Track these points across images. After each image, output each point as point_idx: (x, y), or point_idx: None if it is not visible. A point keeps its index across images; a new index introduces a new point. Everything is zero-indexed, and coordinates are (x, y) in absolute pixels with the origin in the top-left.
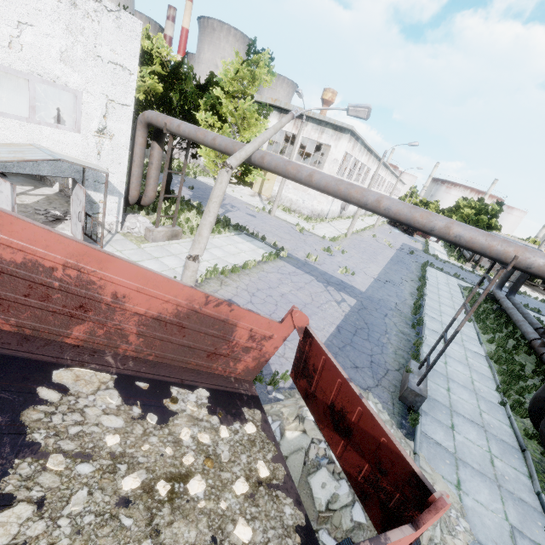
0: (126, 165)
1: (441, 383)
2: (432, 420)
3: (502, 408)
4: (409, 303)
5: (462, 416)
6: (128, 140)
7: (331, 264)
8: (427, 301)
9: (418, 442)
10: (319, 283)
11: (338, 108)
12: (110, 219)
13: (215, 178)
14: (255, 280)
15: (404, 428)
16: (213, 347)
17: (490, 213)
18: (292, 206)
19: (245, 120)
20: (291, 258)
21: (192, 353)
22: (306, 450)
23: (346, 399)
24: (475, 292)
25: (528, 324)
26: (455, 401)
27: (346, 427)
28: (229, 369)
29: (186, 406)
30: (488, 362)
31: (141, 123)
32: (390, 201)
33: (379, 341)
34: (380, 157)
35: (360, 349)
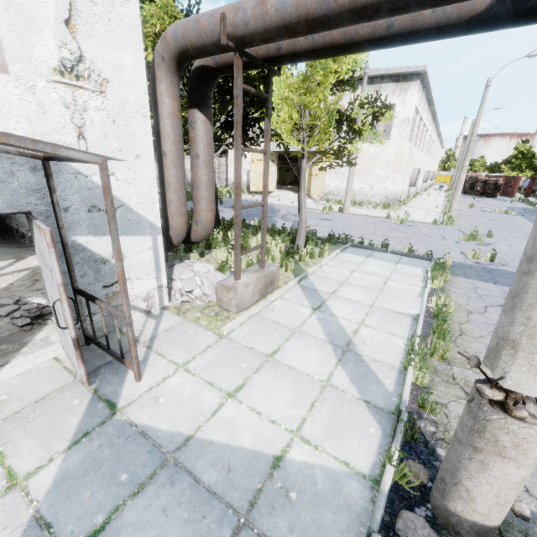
0: (151, 160)
1: None
2: None
3: None
4: None
5: None
6: (142, 95)
7: (512, 258)
8: None
9: None
10: None
11: None
12: (143, 286)
13: (250, 193)
14: None
15: None
16: None
17: None
18: (356, 198)
19: None
20: (457, 266)
21: None
22: None
23: None
24: None
25: None
26: None
27: None
28: None
29: None
30: None
31: (163, 60)
32: None
33: None
34: (435, 114)
35: None
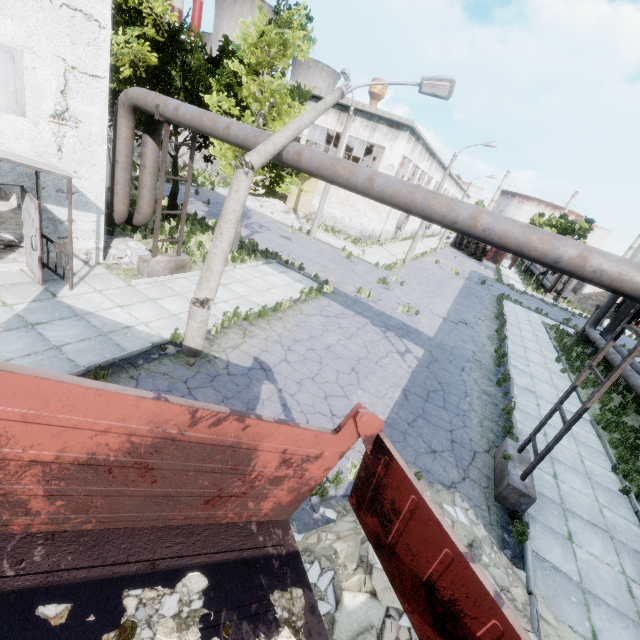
0: (104, 168)
1: (545, 467)
2: (542, 529)
3: (625, 498)
4: (488, 350)
5: (579, 517)
6: (104, 130)
7: (389, 300)
8: (510, 347)
9: (531, 572)
10: (376, 327)
11: (407, 82)
12: (86, 245)
13: None
14: (290, 327)
15: (507, 548)
16: (214, 487)
17: (576, 232)
18: (336, 225)
19: (274, 106)
20: (338, 294)
21: (174, 504)
22: (378, 630)
23: (462, 591)
24: (563, 332)
25: (637, 375)
26: (566, 494)
27: (461, 638)
28: (247, 512)
29: (153, 637)
30: (595, 429)
31: (124, 105)
32: (492, 217)
33: (459, 408)
34: (444, 164)
35: (436, 423)
